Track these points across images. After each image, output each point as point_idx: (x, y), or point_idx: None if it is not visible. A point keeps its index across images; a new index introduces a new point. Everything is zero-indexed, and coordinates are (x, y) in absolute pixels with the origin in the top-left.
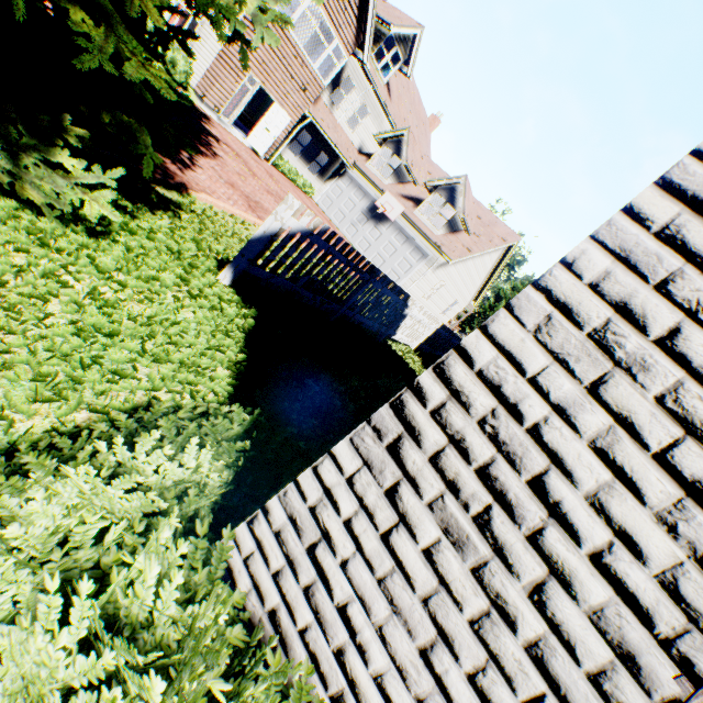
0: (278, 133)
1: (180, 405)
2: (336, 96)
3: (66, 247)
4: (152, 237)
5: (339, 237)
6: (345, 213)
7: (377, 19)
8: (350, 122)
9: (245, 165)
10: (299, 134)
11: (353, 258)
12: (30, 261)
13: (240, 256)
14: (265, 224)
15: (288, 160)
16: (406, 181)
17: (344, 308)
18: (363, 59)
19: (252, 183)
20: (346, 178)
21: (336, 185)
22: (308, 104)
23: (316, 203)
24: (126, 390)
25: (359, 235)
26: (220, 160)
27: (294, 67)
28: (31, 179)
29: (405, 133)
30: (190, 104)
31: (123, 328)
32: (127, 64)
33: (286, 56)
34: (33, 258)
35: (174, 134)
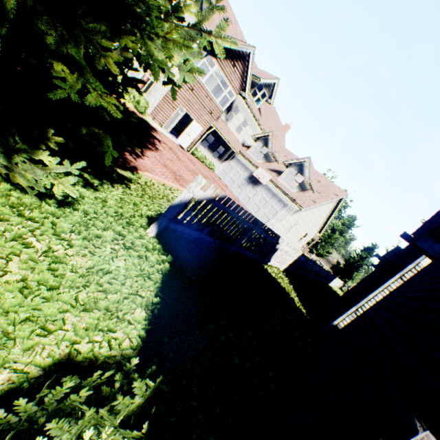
0: (195, 136)
1: (97, 356)
2: (229, 116)
3: (37, 216)
4: (103, 204)
5: (233, 201)
6: (234, 180)
7: (252, 76)
8: (237, 129)
9: (175, 154)
10: (207, 136)
11: (242, 214)
12: (5, 228)
13: (162, 216)
14: (181, 195)
15: (200, 151)
16: (272, 161)
17: (235, 246)
18: (244, 96)
19: (178, 165)
20: (235, 160)
21: (229, 163)
22: (213, 121)
23: (216, 174)
24: (52, 343)
25: (243, 193)
26: (159, 152)
27: (205, 102)
28: (19, 170)
29: (270, 134)
30: (137, 121)
31: (65, 280)
32: (89, 95)
33: (201, 96)
34: (9, 226)
35: (127, 139)
